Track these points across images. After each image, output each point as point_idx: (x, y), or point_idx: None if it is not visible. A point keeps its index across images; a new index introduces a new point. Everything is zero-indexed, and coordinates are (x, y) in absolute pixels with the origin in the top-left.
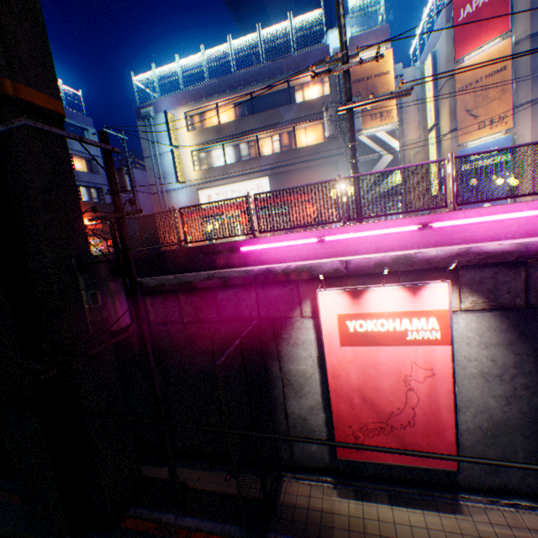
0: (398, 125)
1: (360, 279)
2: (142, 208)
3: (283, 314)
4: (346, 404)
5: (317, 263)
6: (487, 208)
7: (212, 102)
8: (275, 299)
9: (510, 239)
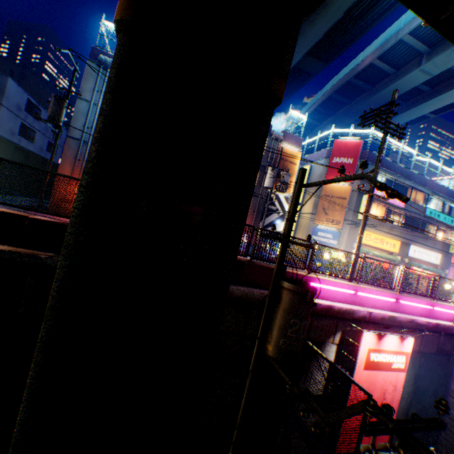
0: None
1: (368, 323)
2: None
3: (322, 339)
4: None
5: (356, 309)
6: (413, 298)
7: None
8: (321, 327)
9: (418, 316)
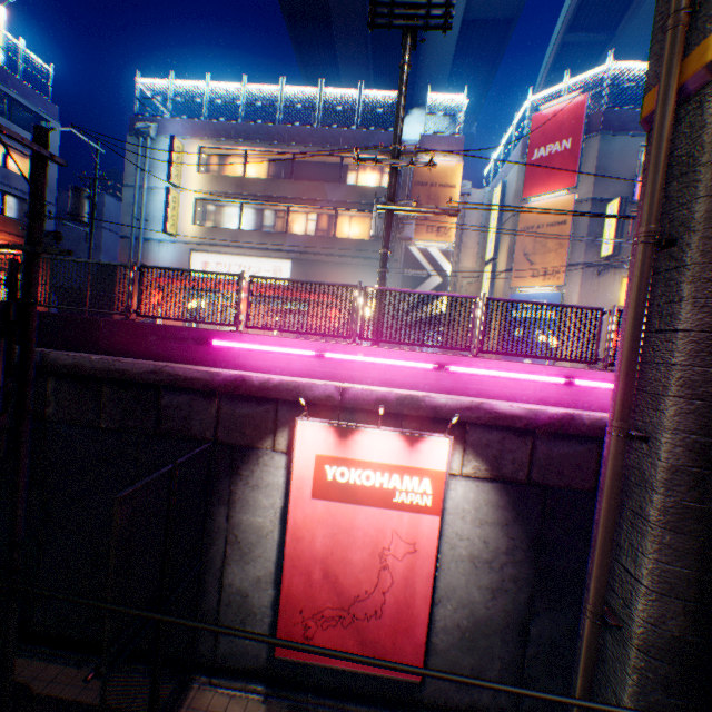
0: (456, 247)
1: (356, 414)
2: (103, 253)
3: (250, 442)
4: (303, 579)
5: (308, 383)
6: (508, 362)
7: (241, 146)
8: (243, 419)
9: (524, 403)
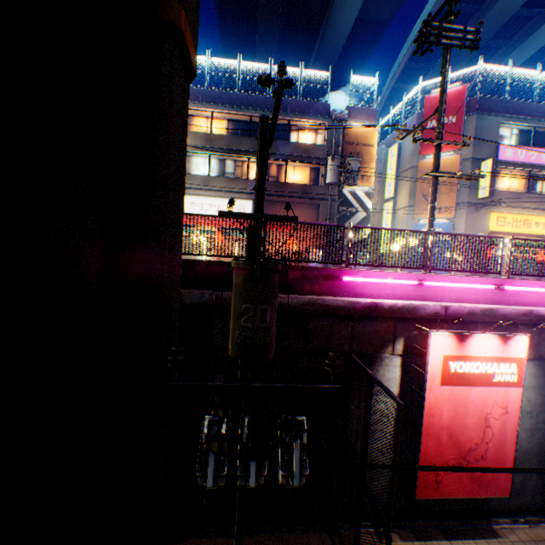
0: None
1: (449, 324)
2: None
3: (375, 350)
4: (433, 442)
5: (421, 304)
6: (533, 281)
7: (208, 108)
8: (370, 334)
9: None
